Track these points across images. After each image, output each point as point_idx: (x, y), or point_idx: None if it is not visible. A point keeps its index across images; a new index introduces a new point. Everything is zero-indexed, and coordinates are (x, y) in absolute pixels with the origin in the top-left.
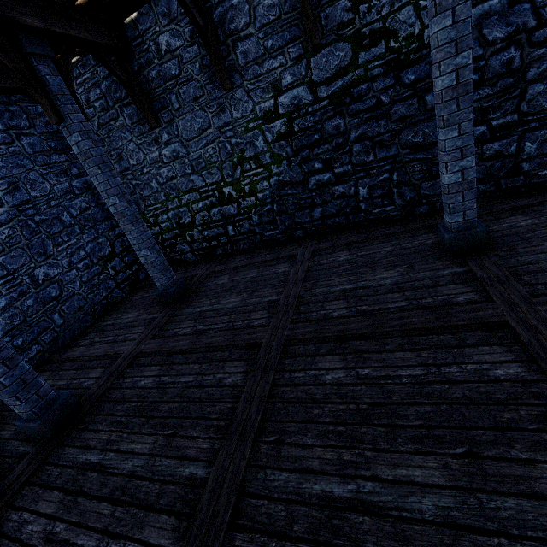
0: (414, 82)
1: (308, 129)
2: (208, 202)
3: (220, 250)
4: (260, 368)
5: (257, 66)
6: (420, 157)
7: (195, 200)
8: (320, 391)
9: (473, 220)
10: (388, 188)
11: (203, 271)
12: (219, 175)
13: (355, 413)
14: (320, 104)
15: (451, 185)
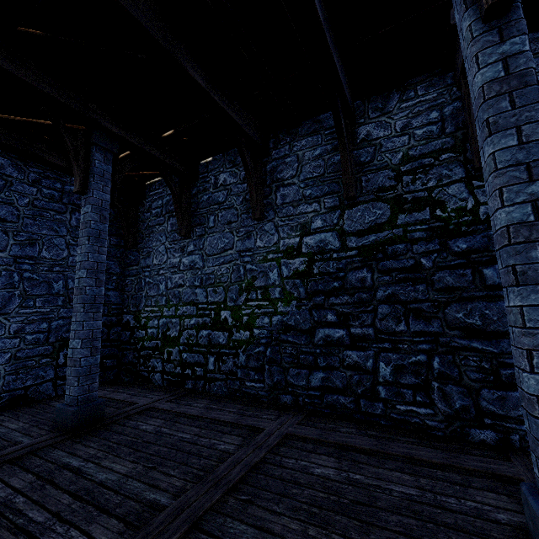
0: (467, 251)
1: (328, 274)
2: (202, 320)
3: (190, 384)
4: None
5: (292, 207)
6: (478, 347)
7: (190, 314)
8: None
9: None
10: (424, 377)
11: (148, 401)
12: (222, 296)
13: None
14: (348, 253)
15: None
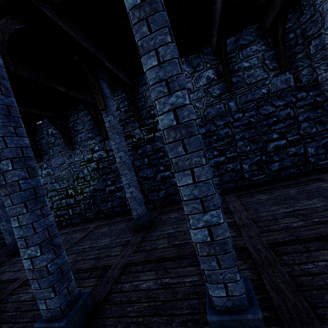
0: (141, 153)
1: (105, 167)
2: (61, 196)
3: (64, 223)
4: (2, 293)
5: (85, 142)
6: (147, 182)
7: (55, 195)
8: (12, 305)
9: (141, 214)
10: None
11: None
12: (67, 184)
13: (11, 316)
14: (110, 158)
15: (129, 198)
